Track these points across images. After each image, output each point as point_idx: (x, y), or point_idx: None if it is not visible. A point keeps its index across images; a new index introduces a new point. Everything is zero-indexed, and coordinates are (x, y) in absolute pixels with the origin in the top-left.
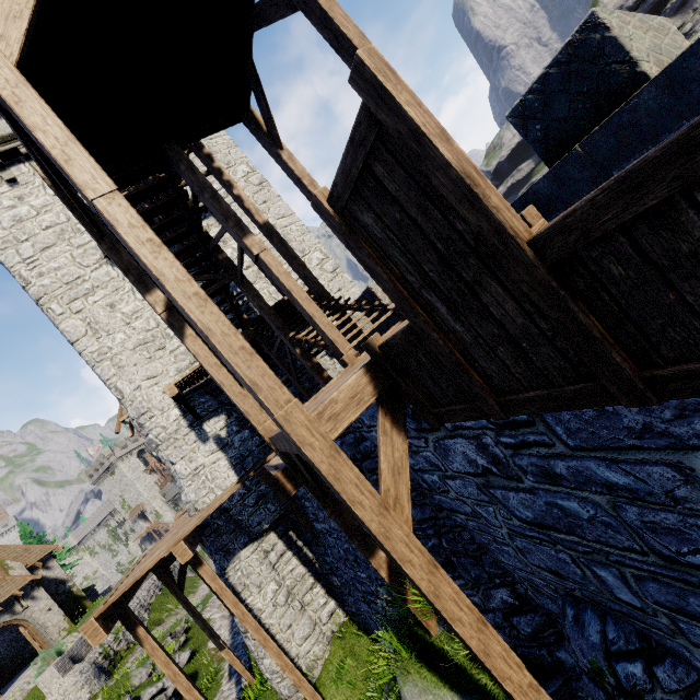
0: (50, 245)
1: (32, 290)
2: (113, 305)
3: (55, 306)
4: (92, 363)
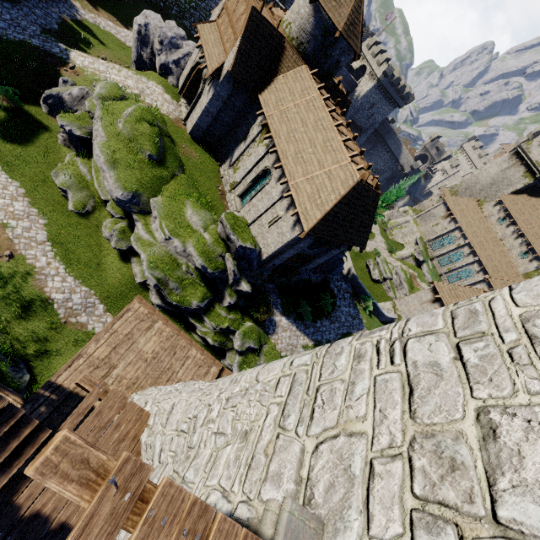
0: (416, 402)
1: (350, 338)
2: (245, 437)
3: (305, 358)
4: (243, 371)
